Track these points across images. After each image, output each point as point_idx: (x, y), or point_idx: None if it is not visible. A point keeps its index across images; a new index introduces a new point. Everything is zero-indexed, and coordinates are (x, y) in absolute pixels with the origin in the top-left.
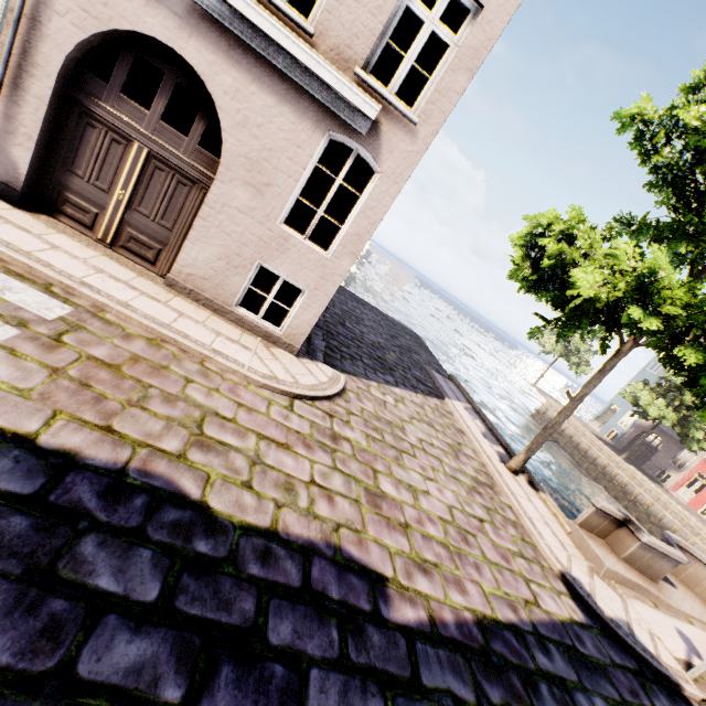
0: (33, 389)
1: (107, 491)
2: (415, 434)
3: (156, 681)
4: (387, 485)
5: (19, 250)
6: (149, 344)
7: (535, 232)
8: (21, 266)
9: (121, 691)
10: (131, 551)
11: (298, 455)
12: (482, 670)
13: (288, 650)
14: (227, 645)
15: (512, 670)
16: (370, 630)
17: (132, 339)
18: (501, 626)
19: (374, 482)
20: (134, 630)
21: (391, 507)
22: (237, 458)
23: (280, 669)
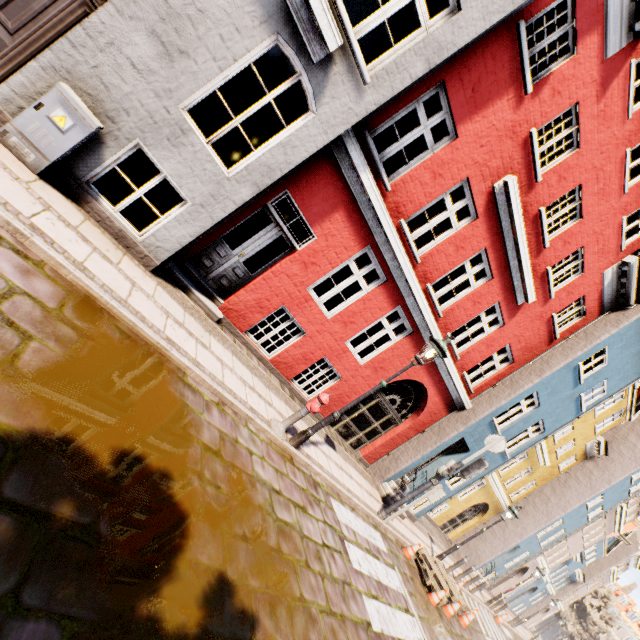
0: None
1: None
2: None
3: None
4: None
5: None
6: None
7: None
8: None
9: None
10: None
11: None
12: None
13: None
14: None
15: None
16: None
17: None
18: None
19: None
20: None
21: None
22: None
23: None
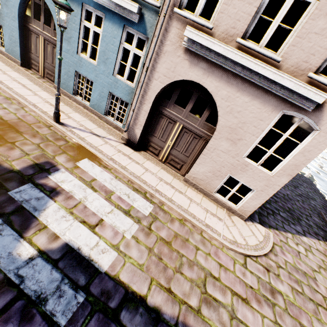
0: (144, 264)
1: None
2: (324, 284)
3: None
4: None
5: (136, 176)
6: (180, 224)
7: None
8: (137, 184)
9: None
10: None
11: (253, 309)
12: None
13: None
14: None
15: None
16: None
17: (174, 221)
18: None
19: None
20: None
21: None
22: (223, 312)
23: None
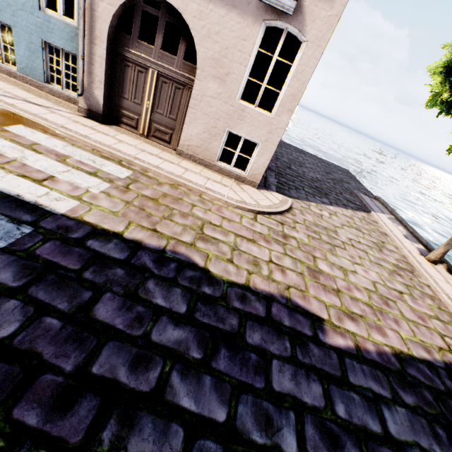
0: (119, 212)
1: (157, 260)
2: (345, 235)
3: (187, 349)
4: (323, 266)
5: (105, 145)
6: (171, 187)
7: None
8: (107, 153)
9: (172, 350)
10: (171, 288)
11: (260, 246)
12: (398, 383)
13: (258, 347)
14: (223, 339)
15: (424, 388)
16: (311, 346)
17: (162, 185)
18: (415, 360)
19: (313, 263)
20: (175, 324)
21: (326, 279)
22: (223, 246)
23: (254, 356)
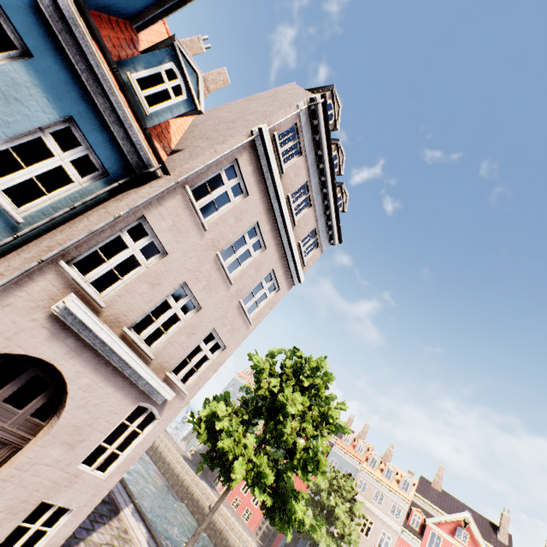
0: None
1: None
2: None
3: None
4: None
5: None
6: None
7: (213, 412)
8: None
9: None
10: None
11: None
12: None
13: None
14: None
15: None
16: None
17: None
18: None
19: None
20: None
21: None
22: None
23: None
